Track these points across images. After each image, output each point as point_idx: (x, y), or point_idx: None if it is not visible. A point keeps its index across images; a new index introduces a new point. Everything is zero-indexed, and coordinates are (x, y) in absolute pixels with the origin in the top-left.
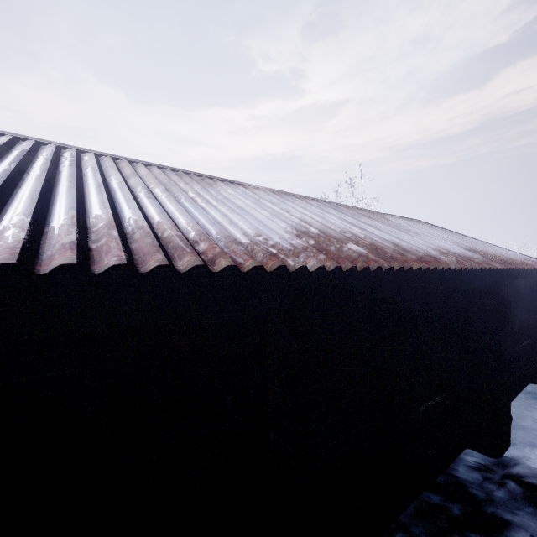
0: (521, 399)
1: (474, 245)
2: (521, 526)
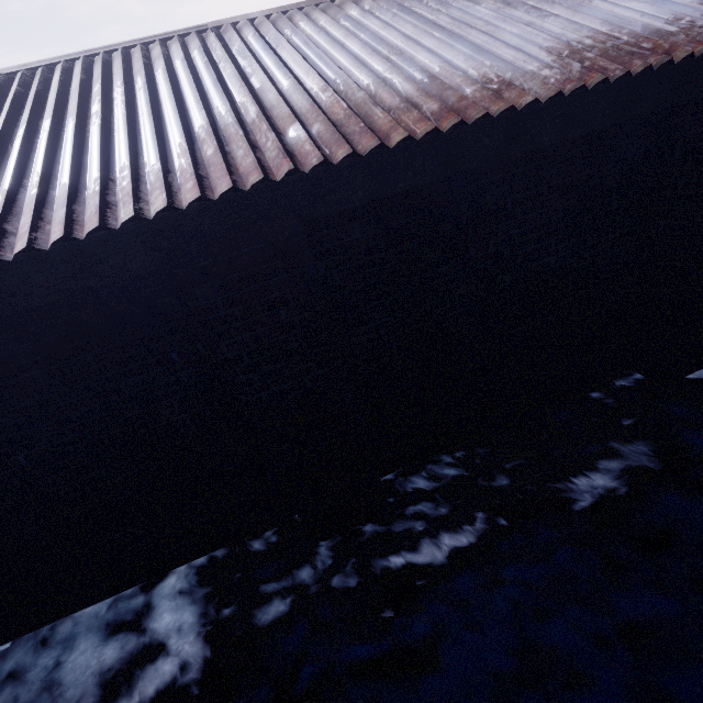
0: None
1: None
2: (623, 456)
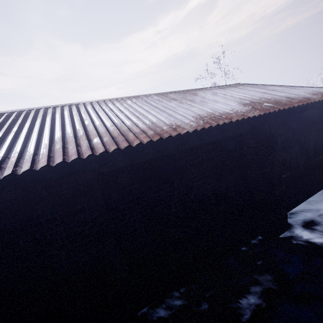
0: (318, 195)
1: (267, 95)
2: (261, 282)
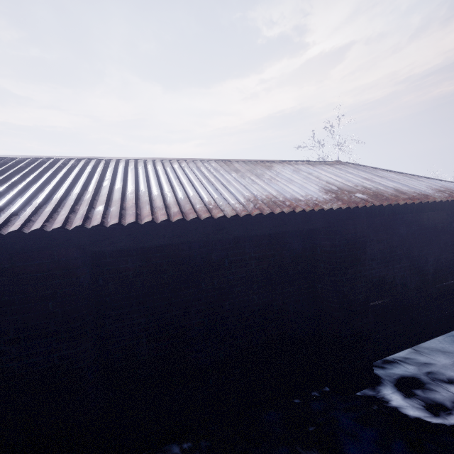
0: (437, 342)
1: (369, 182)
2: None
